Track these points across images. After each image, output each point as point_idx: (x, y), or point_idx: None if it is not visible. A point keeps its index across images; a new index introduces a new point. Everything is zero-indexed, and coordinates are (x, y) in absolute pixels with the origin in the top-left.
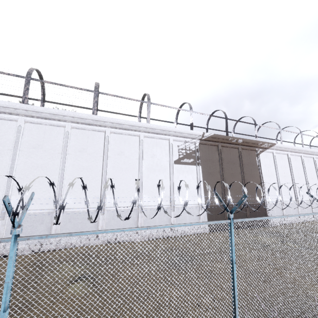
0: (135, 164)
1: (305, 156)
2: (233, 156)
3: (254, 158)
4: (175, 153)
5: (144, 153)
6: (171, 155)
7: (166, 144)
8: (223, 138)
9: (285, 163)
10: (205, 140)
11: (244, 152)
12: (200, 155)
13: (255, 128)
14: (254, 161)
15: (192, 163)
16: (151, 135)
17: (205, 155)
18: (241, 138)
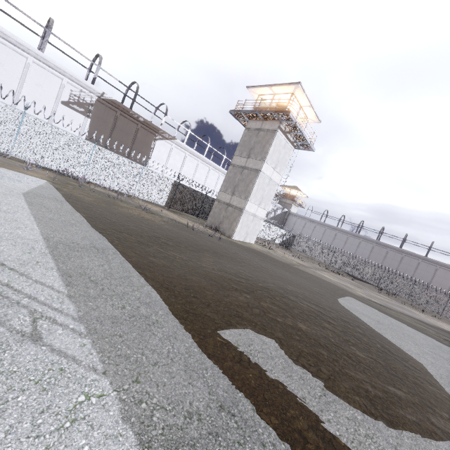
0: (14, 82)
1: (202, 163)
2: (130, 128)
3: (150, 140)
4: (66, 95)
5: (28, 77)
6: (60, 95)
7: (58, 82)
8: (124, 108)
9: (181, 159)
10: (105, 101)
11: (143, 131)
12: (94, 110)
13: (163, 118)
14: (149, 143)
15: (82, 113)
16: (42, 65)
17: (100, 113)
18: (143, 118)
